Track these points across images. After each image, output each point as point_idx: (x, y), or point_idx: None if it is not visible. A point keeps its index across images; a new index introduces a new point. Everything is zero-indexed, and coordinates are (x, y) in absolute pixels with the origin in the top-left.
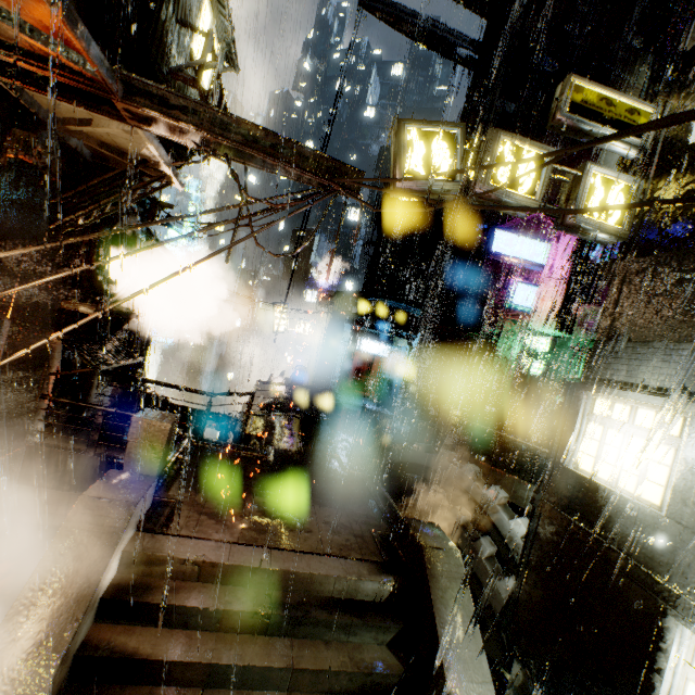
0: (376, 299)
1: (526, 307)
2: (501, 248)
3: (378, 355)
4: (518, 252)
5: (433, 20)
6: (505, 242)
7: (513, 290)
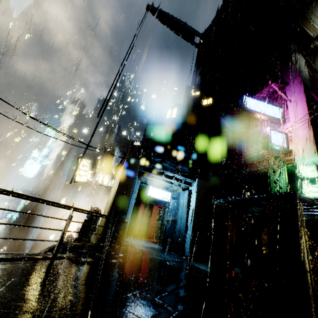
0: (157, 160)
1: (281, 146)
2: (252, 107)
3: (162, 200)
4: (264, 111)
5: (183, 22)
6: (254, 104)
7: (268, 134)
